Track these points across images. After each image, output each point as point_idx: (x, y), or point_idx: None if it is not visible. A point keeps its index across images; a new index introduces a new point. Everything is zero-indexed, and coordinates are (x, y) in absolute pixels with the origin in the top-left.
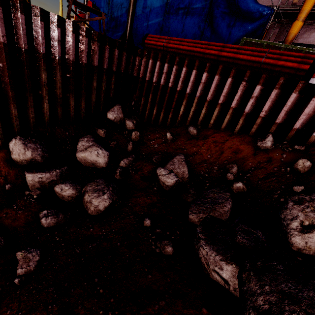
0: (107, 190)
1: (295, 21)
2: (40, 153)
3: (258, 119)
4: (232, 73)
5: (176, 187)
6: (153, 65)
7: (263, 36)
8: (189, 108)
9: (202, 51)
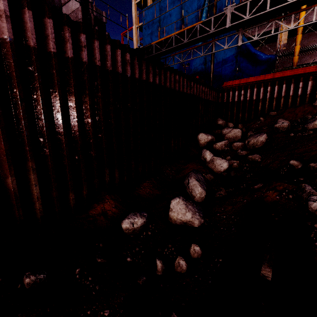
0: (264, 133)
1: (294, 57)
2: (214, 136)
3: (307, 95)
4: (284, 82)
5: (288, 129)
6: (232, 94)
7: (276, 67)
8: (264, 105)
9: (263, 79)
